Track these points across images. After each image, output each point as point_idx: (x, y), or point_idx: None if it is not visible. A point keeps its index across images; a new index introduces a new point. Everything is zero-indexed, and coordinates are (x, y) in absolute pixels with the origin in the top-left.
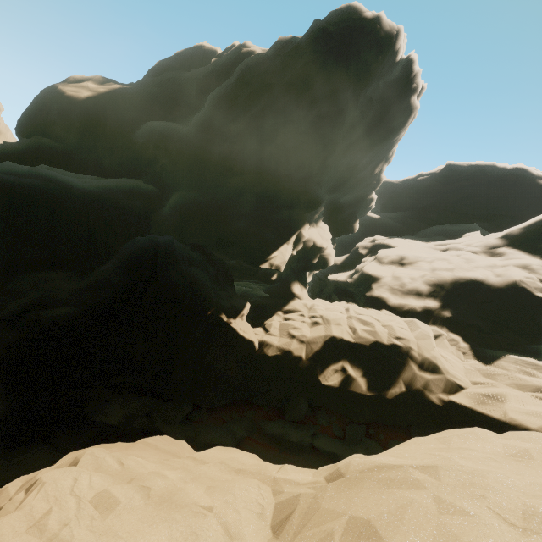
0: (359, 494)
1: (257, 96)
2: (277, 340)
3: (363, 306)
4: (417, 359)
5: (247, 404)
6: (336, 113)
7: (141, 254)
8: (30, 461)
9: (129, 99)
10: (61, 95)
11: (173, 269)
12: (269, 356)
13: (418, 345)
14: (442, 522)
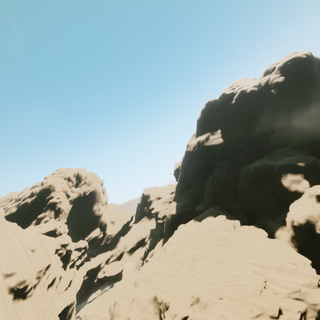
0: None
1: (299, 99)
2: None
3: None
4: None
5: None
6: None
7: None
8: None
9: (228, 132)
10: (214, 146)
11: None
12: None
13: None
14: None
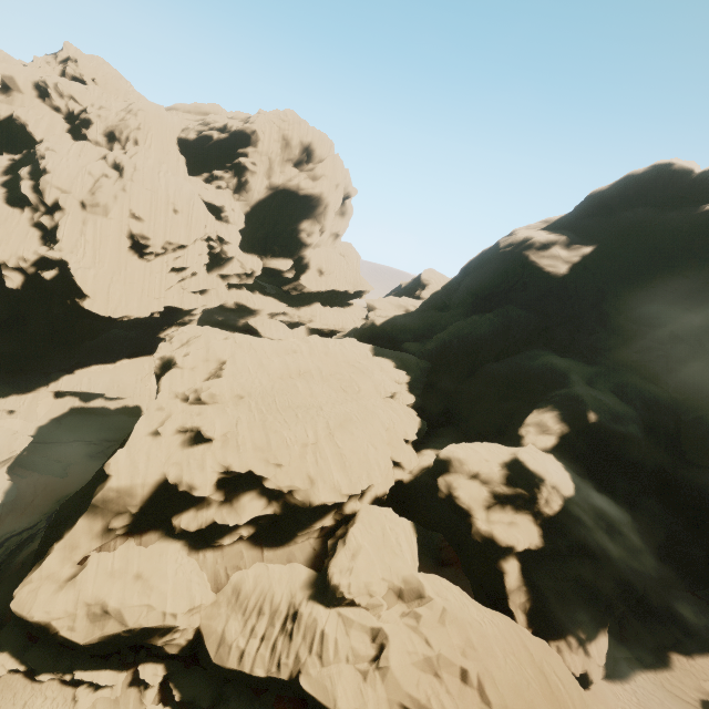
0: None
1: None
2: None
3: None
4: None
5: None
6: None
7: None
8: (659, 631)
9: (601, 266)
10: (538, 269)
11: None
12: None
13: None
14: None
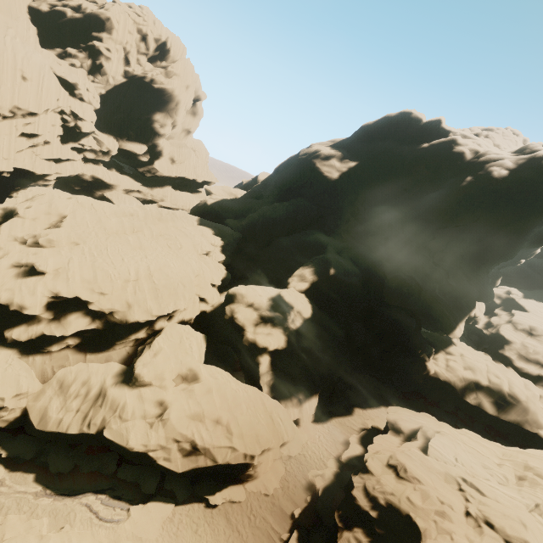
0: (524, 455)
1: (468, 222)
2: (445, 371)
3: (495, 359)
4: (525, 406)
5: (419, 394)
6: (522, 243)
7: (406, 331)
8: (352, 397)
9: (359, 177)
10: (320, 173)
11: (417, 339)
12: (441, 379)
13: (528, 398)
14: (542, 464)
